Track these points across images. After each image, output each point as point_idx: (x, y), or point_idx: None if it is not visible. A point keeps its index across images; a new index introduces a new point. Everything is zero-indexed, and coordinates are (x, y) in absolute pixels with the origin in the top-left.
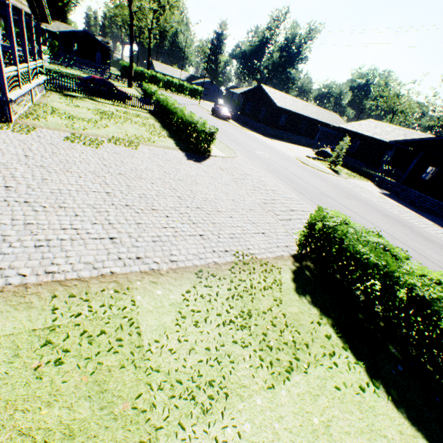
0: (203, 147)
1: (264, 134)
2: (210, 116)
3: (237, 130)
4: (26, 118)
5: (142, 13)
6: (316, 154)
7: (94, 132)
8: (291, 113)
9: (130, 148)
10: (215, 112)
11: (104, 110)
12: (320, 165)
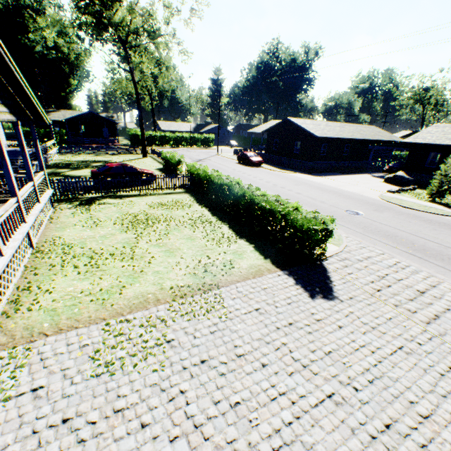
0: (314, 254)
1: (310, 172)
2: (240, 166)
3: (282, 177)
4: (15, 310)
5: (145, 80)
6: (387, 182)
7: (138, 290)
8: (331, 140)
9: (214, 316)
10: (243, 160)
11: (133, 213)
12: (420, 200)
